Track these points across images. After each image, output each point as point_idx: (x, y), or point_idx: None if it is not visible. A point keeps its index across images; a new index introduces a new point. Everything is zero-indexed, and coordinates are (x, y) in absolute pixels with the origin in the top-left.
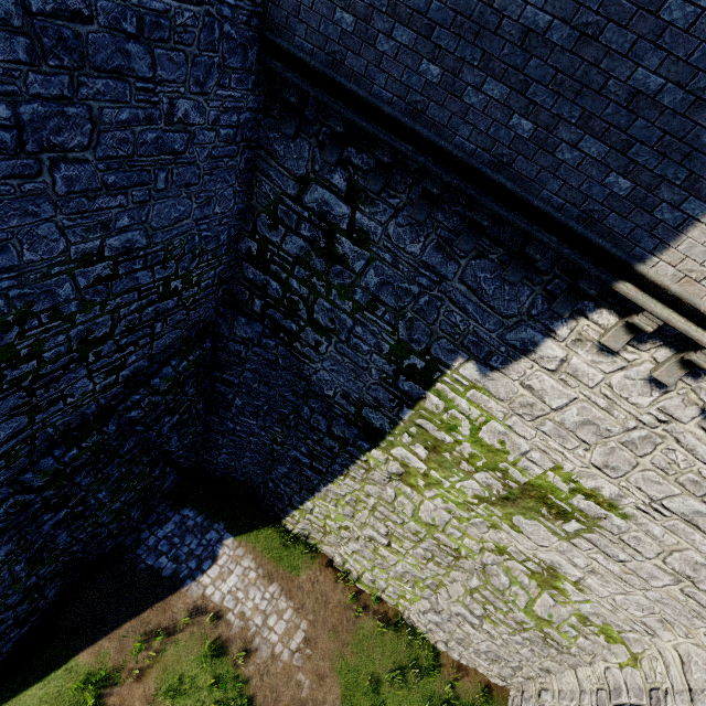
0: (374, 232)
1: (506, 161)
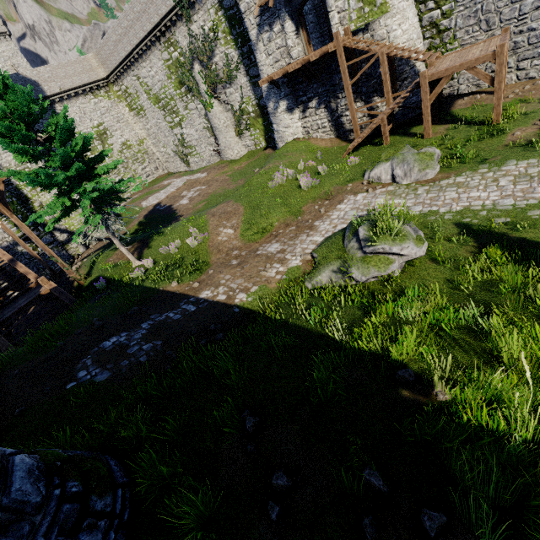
0: None
1: None
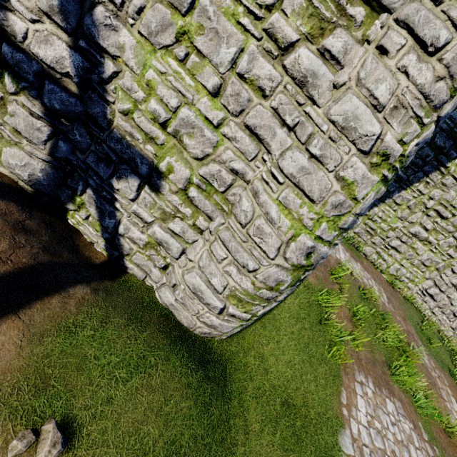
0: None
1: None
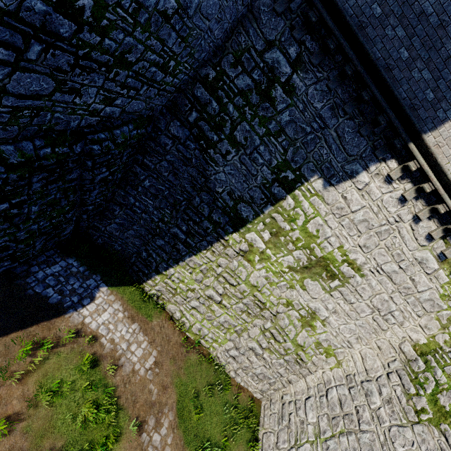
0: (300, 89)
1: (391, 68)
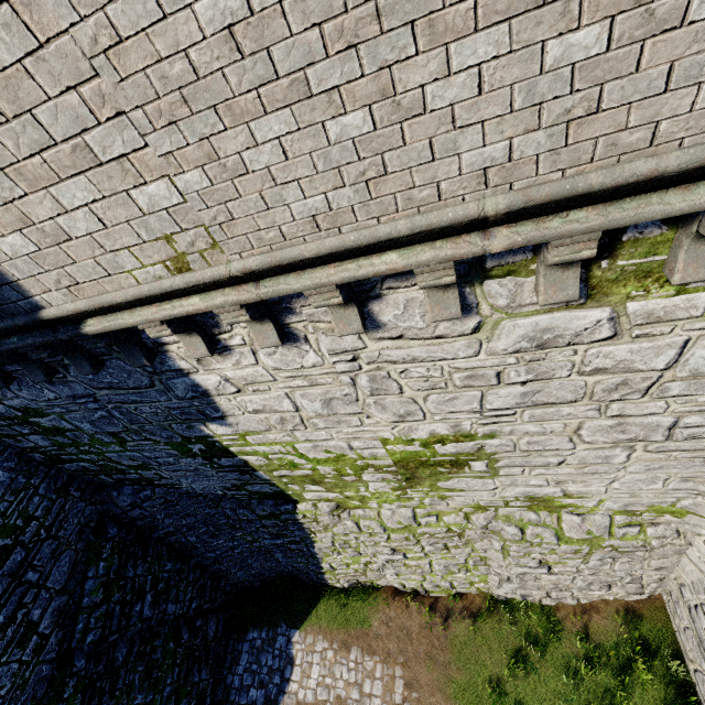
0: (27, 404)
1: None
